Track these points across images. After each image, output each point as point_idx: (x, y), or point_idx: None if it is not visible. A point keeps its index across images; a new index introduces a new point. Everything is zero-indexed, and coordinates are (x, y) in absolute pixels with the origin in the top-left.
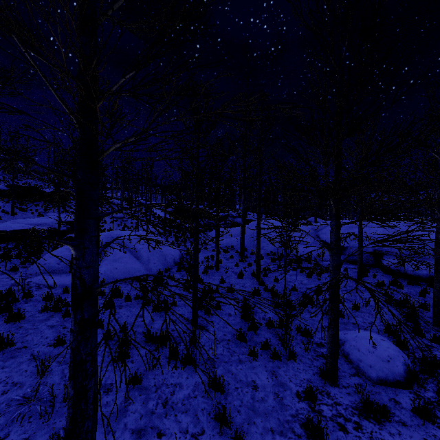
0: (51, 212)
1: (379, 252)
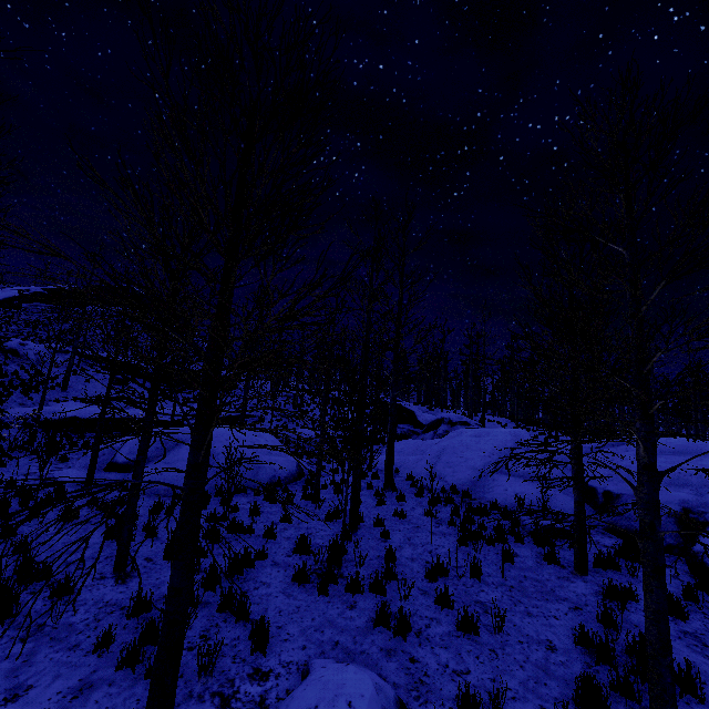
0: None
1: (698, 517)
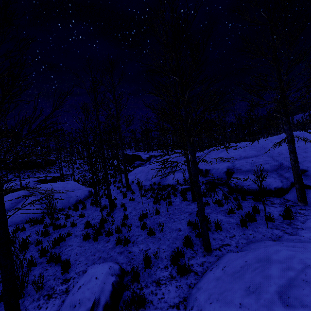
0: (38, 175)
1: (231, 170)
